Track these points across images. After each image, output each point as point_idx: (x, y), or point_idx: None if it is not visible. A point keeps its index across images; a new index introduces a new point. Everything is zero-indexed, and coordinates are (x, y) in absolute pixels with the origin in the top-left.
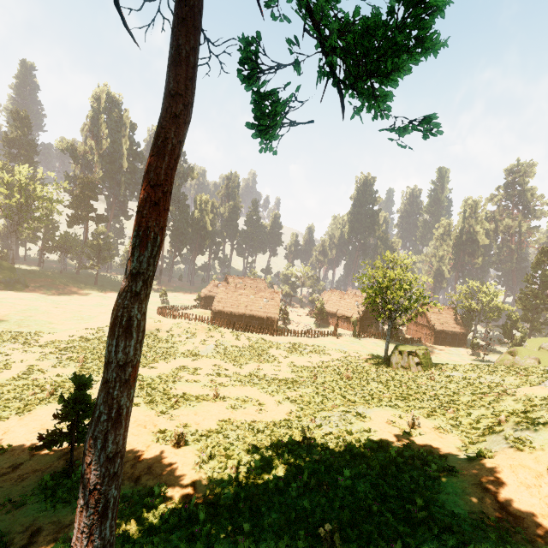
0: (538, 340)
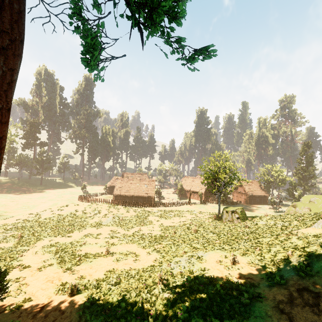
0: (308, 196)
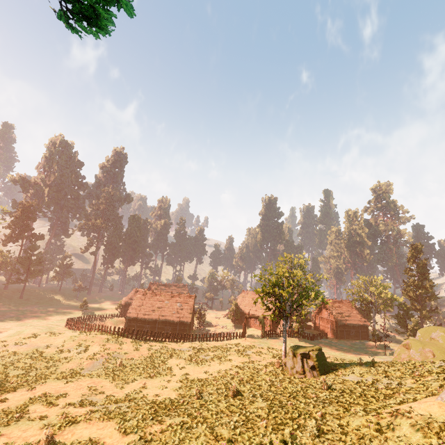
0: (427, 329)
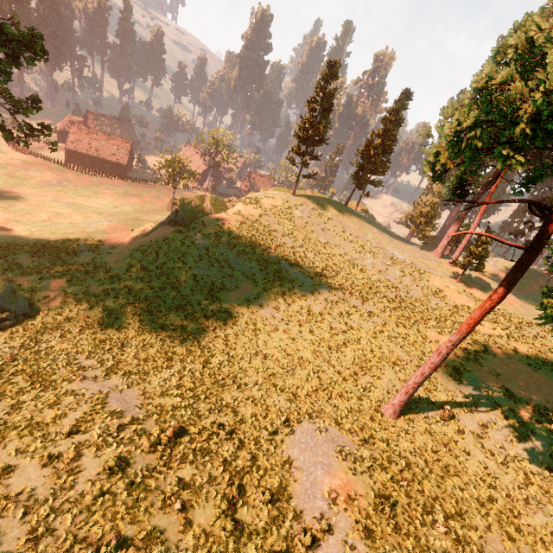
0: None
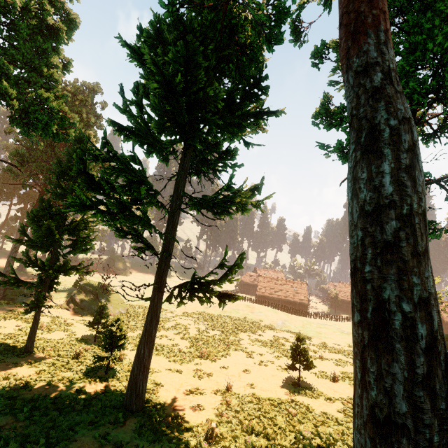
0: None
